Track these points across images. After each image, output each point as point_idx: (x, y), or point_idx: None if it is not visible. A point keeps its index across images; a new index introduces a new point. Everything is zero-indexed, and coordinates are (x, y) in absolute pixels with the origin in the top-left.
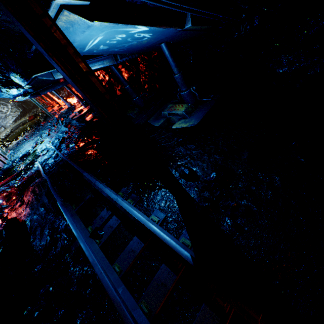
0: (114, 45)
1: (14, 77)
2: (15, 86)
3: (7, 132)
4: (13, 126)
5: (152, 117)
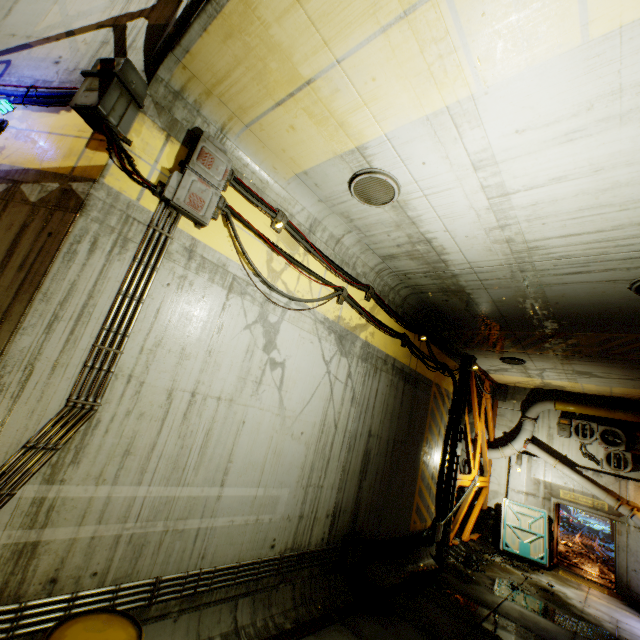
0: None
1: None
2: None
3: None
4: None
5: None
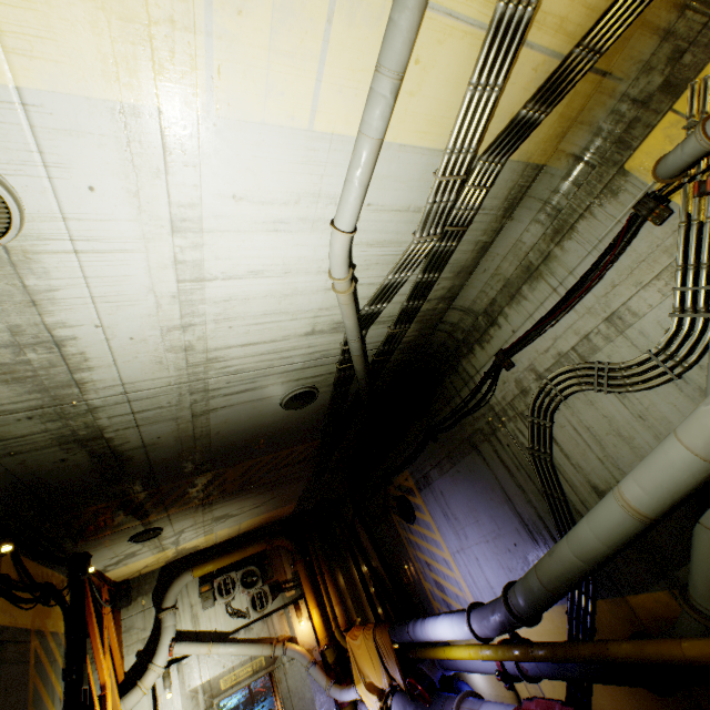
0: None
1: None
2: None
3: None
4: None
5: None
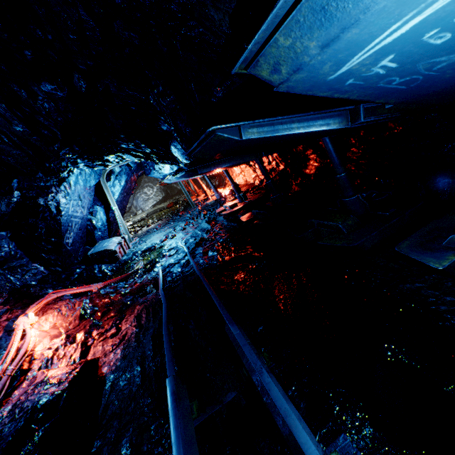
0: (415, 60)
1: (175, 147)
2: (171, 161)
3: (142, 216)
4: (150, 211)
5: (404, 241)
